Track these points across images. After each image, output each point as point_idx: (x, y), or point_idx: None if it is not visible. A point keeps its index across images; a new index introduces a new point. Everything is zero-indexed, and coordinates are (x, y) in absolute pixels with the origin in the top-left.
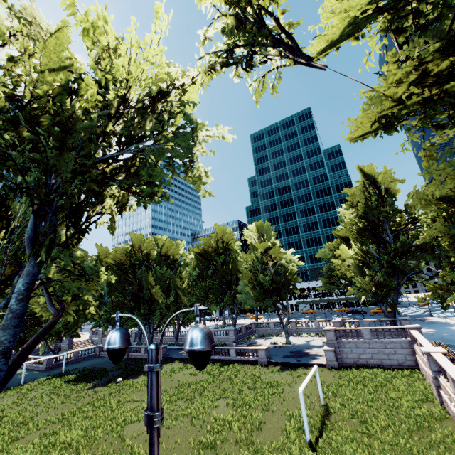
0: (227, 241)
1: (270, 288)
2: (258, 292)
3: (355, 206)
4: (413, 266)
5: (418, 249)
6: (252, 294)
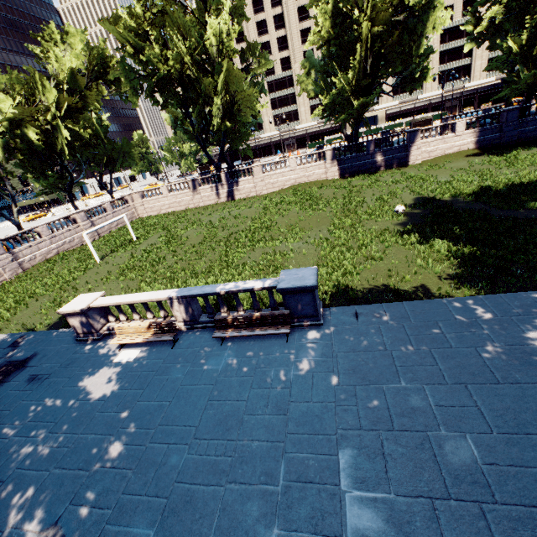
0: None
1: None
2: None
3: None
4: None
5: None
6: None
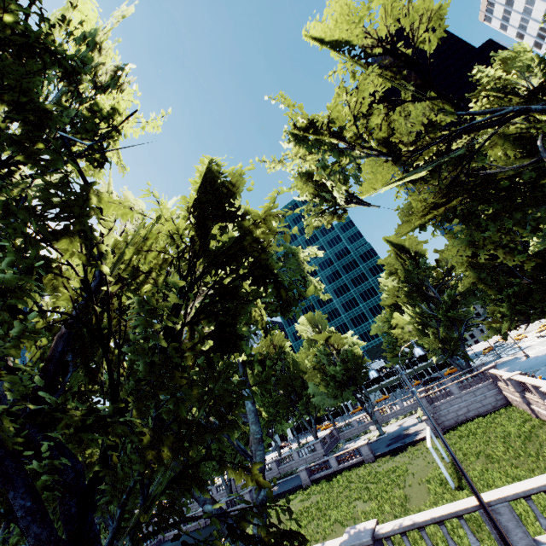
0: (278, 344)
1: (344, 378)
2: (333, 387)
3: (393, 273)
4: (464, 313)
5: (462, 296)
6: (327, 392)
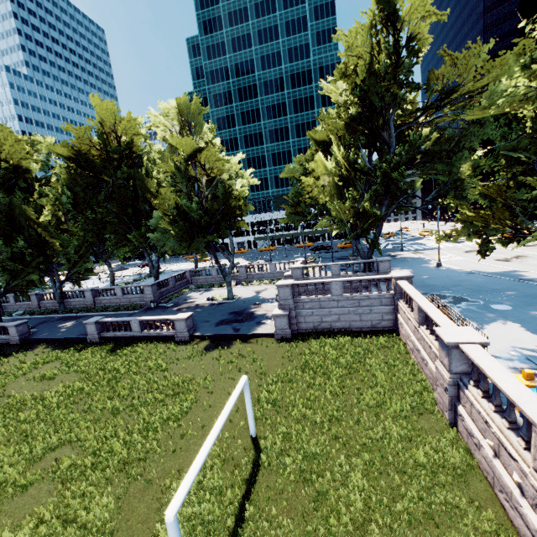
0: (127, 138)
1: (201, 221)
2: (182, 229)
3: (349, 75)
4: (406, 187)
5: (427, 157)
6: (172, 232)
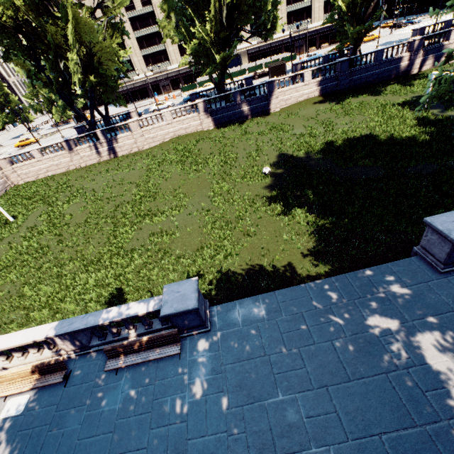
0: None
1: None
2: None
3: None
4: None
5: None
6: None
